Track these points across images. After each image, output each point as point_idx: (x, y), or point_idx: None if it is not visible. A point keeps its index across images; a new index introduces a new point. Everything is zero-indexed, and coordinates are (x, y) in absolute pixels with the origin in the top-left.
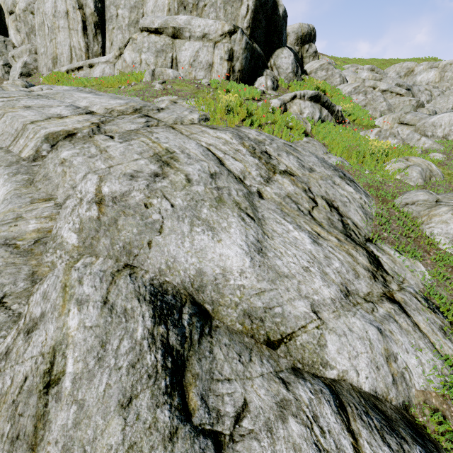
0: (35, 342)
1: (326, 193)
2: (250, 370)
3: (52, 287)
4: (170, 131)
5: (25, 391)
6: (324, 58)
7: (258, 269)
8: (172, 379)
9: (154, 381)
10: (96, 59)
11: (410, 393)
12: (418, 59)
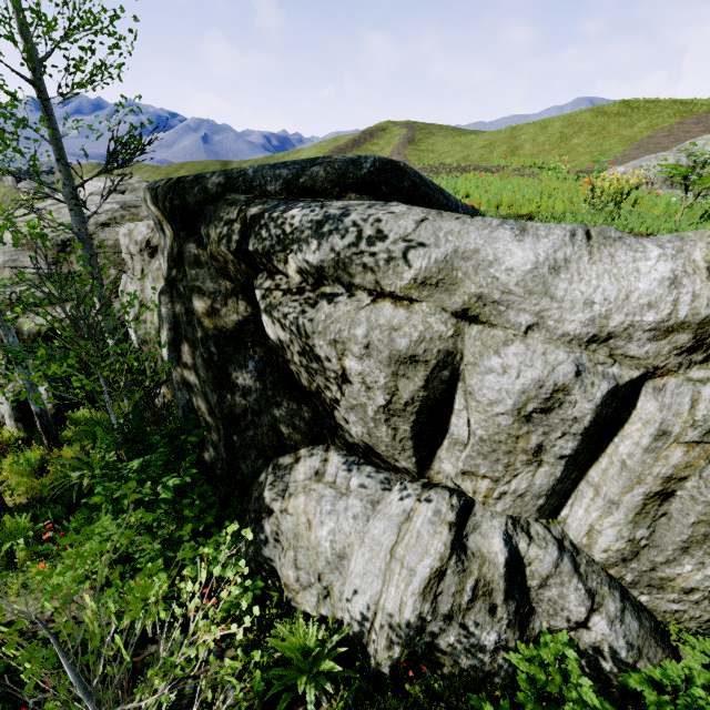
0: None
1: None
2: None
3: None
4: None
5: None
6: None
7: None
8: None
9: None
10: None
11: None
12: (570, 116)
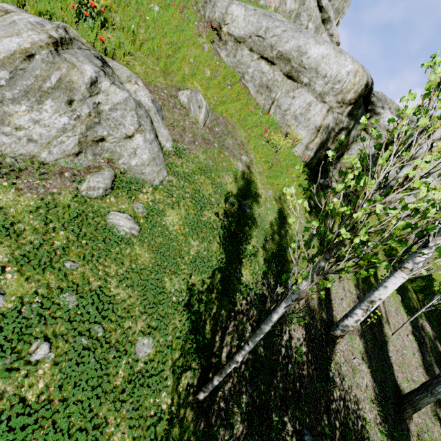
0: None
1: None
2: None
3: None
4: None
5: None
6: None
7: None
8: None
9: None
10: None
11: None
12: None
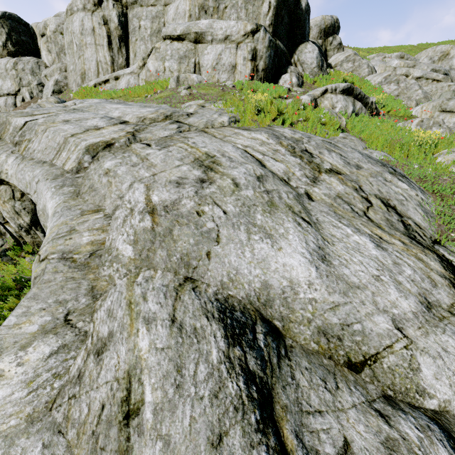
0: (108, 365)
1: (379, 191)
2: (340, 400)
3: (116, 304)
4: (203, 135)
5: (103, 421)
6: (346, 50)
7: (326, 279)
8: (262, 413)
9: (242, 414)
10: (121, 71)
11: None
12: (451, 41)
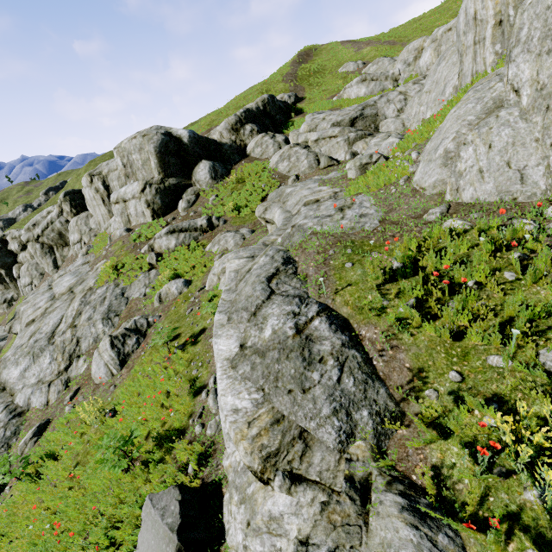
0: None
1: (82, 334)
2: None
3: None
4: (64, 306)
5: None
6: (348, 65)
7: (19, 376)
8: None
9: None
10: (111, 220)
11: (30, 407)
12: None
